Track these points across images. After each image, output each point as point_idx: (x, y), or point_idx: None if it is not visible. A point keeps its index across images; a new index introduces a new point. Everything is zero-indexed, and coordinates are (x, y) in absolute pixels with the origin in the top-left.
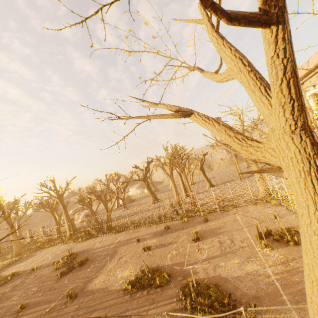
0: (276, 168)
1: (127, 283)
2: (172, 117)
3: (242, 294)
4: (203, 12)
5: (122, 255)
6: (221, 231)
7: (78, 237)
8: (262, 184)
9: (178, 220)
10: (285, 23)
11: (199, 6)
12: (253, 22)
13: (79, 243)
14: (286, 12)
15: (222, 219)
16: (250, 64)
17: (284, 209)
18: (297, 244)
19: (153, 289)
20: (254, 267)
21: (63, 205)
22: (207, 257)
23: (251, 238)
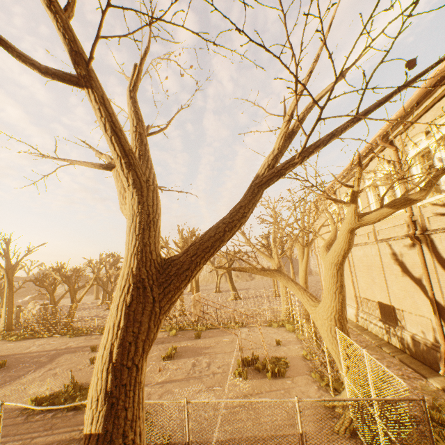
0: (256, 269)
1: (32, 399)
2: (92, 166)
3: (170, 427)
4: (133, 72)
5: (57, 365)
6: (206, 351)
7: (13, 334)
8: (286, 303)
9: (165, 332)
10: (95, 89)
11: (133, 66)
12: (67, 80)
13: (10, 342)
14: (95, 81)
15: (218, 338)
16: (138, 126)
17: (294, 337)
18: (277, 377)
19: (63, 412)
20: (210, 397)
21: (9, 282)
22: (165, 379)
23: (233, 364)
